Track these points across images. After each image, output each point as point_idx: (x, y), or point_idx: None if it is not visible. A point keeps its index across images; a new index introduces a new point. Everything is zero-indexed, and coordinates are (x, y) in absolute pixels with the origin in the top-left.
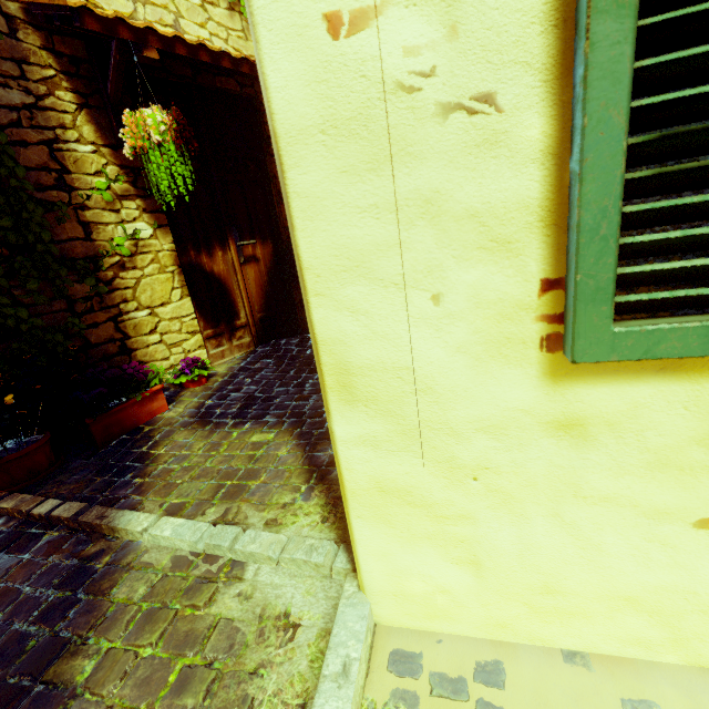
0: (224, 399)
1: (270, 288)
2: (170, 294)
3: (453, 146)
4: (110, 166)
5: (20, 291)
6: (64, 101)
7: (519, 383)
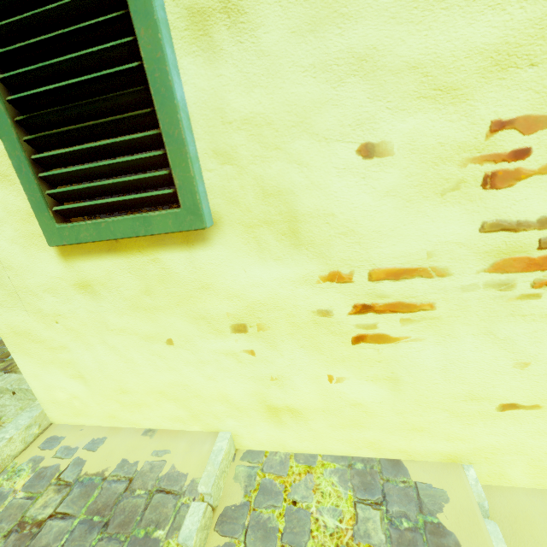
0: None
1: None
2: None
3: None
4: None
5: None
6: None
7: (50, 261)
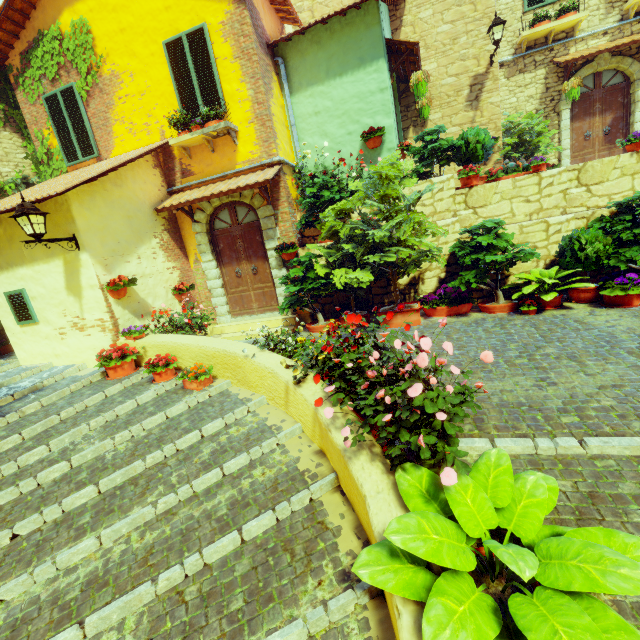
0: None
1: None
2: None
3: (6, 307)
4: None
5: None
6: None
7: (19, 328)
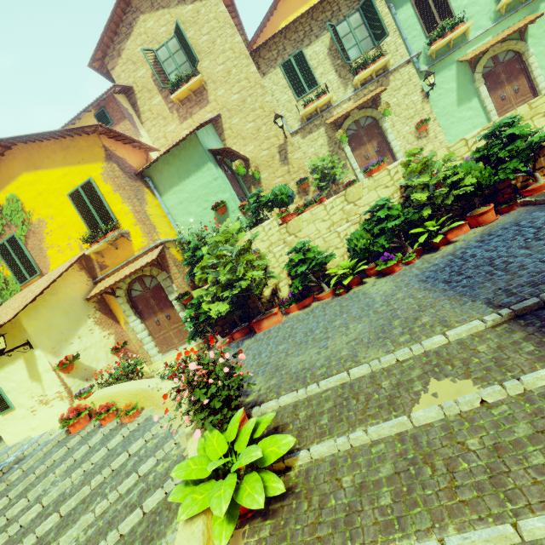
0: None
1: None
2: None
3: None
4: None
5: None
6: None
7: (2, 417)
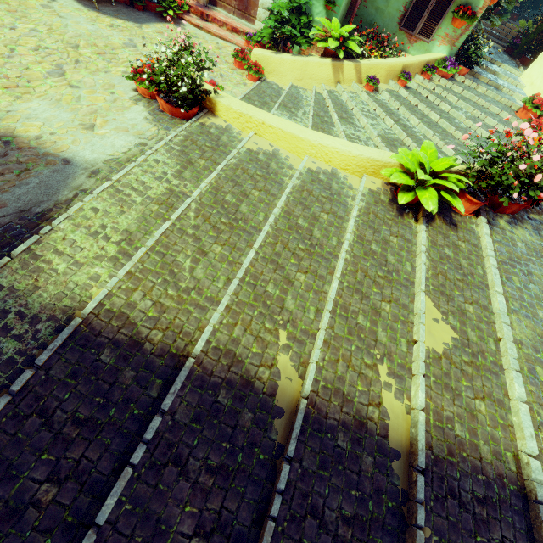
0: None
1: None
2: None
3: None
4: None
5: None
6: None
7: None
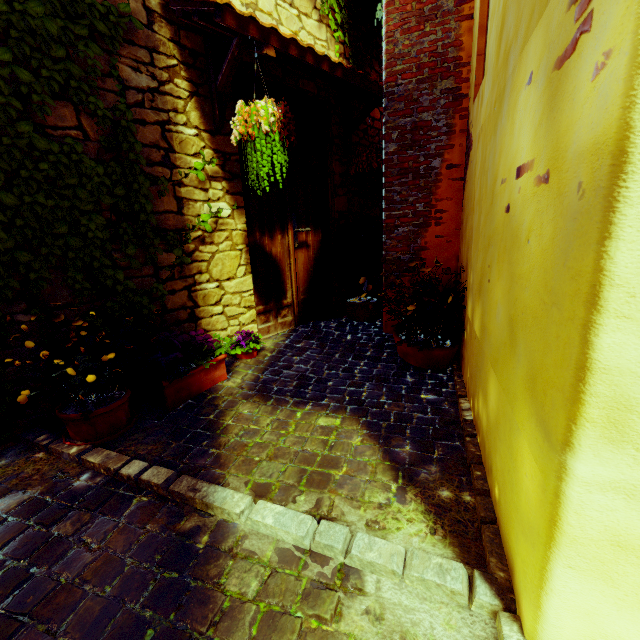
0: (278, 375)
1: (315, 273)
2: (236, 269)
3: None
4: (206, 149)
5: (119, 255)
6: (180, 88)
7: None
